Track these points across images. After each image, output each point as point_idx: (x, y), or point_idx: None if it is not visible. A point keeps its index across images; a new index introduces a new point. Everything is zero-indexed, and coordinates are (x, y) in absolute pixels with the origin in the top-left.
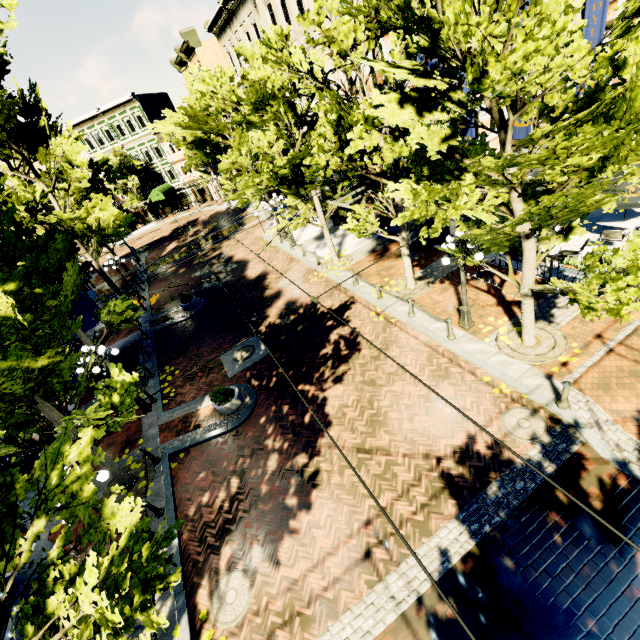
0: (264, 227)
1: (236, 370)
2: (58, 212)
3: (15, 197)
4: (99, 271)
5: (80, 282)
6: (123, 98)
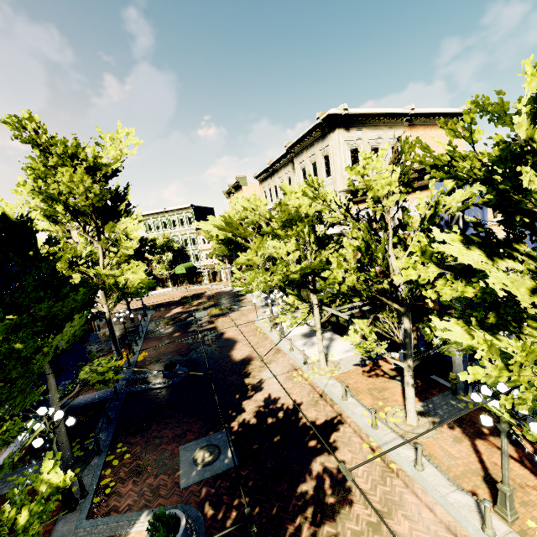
0: (258, 313)
1: (191, 478)
2: (99, 267)
3: (74, 250)
4: (108, 320)
5: (80, 333)
6: (184, 205)
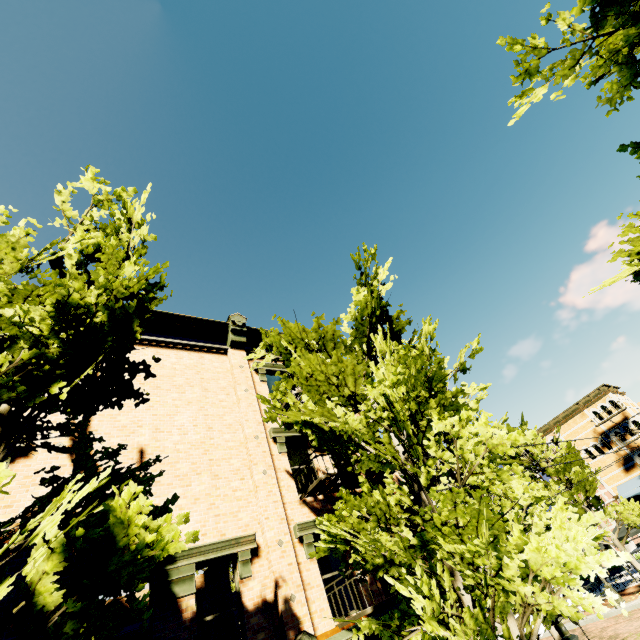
0: None
1: None
2: None
3: None
4: None
5: None
6: None
